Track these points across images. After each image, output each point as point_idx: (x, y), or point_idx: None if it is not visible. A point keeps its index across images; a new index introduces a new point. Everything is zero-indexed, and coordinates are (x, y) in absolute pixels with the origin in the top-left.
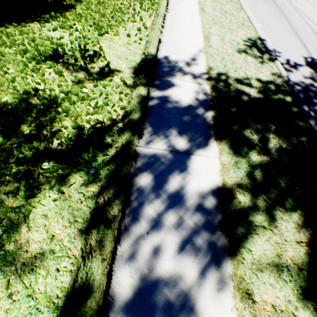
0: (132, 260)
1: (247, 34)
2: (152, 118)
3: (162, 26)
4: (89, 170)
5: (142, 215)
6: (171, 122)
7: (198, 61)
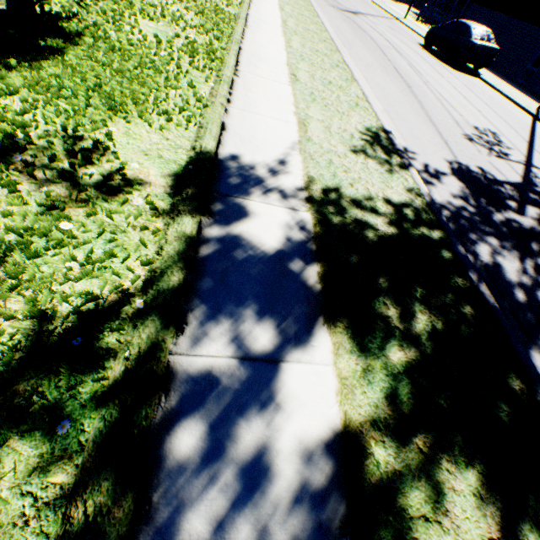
0: None
1: (365, 122)
2: (206, 283)
3: (227, 99)
4: (57, 426)
5: (178, 539)
6: (243, 291)
7: (291, 165)
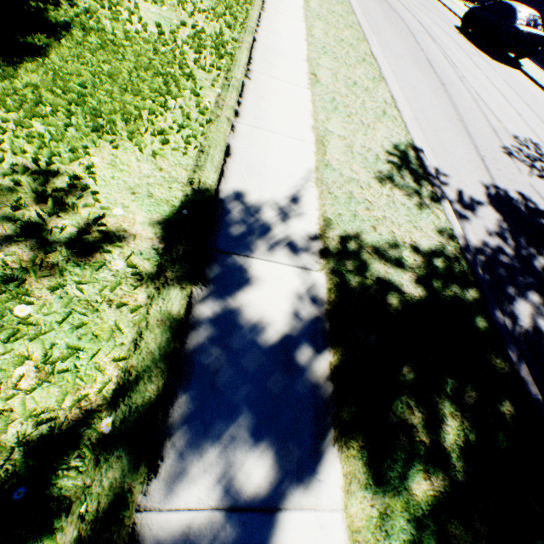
0: None
1: (393, 136)
2: (191, 391)
3: (235, 111)
4: None
5: None
6: (236, 399)
7: (305, 203)
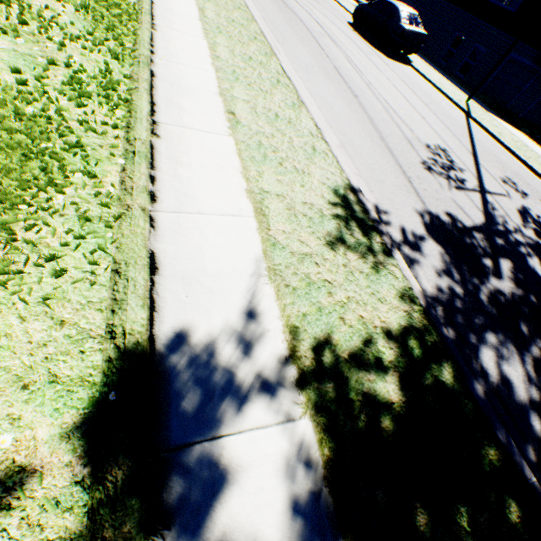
0: None
1: (330, 179)
2: None
3: (150, 192)
4: None
5: None
6: None
7: (263, 313)
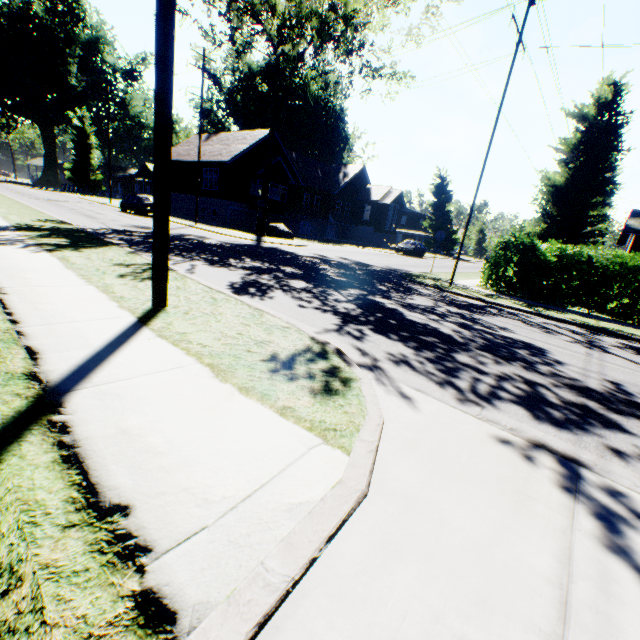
0: None
1: (49, 219)
2: None
3: None
4: None
5: None
6: None
7: None
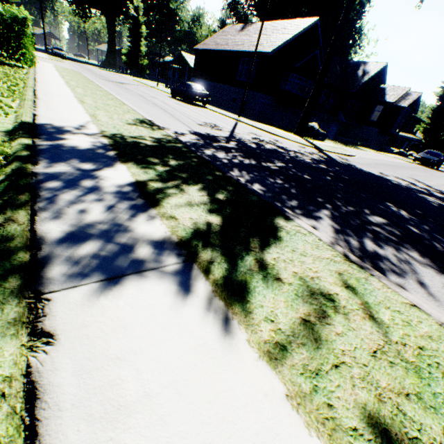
0: (56, 221)
1: (135, 117)
2: (46, 155)
3: (34, 106)
4: None
5: (59, 200)
6: (71, 157)
7: (89, 127)
